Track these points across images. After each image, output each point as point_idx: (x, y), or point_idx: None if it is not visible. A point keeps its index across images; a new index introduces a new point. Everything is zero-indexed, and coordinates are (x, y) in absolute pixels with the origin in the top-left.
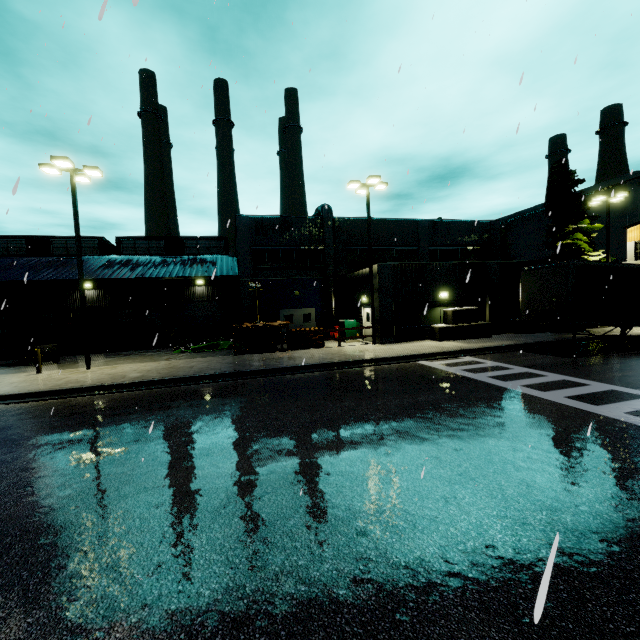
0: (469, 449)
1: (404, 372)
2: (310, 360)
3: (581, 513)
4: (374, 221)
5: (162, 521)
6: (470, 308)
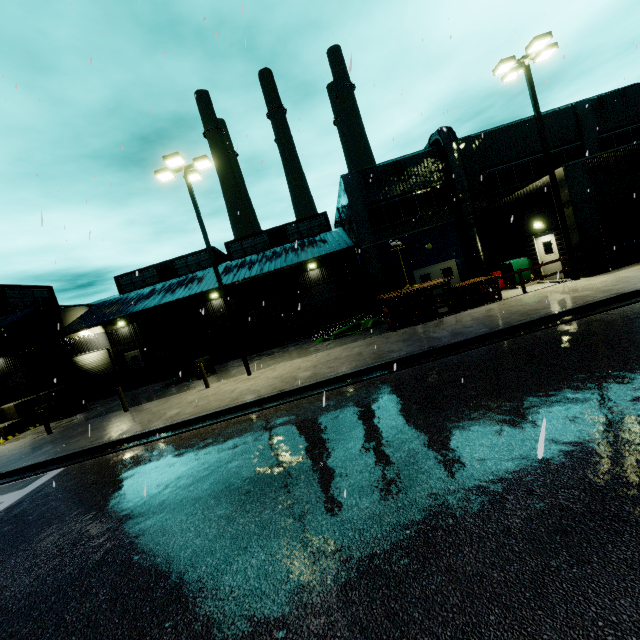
0: None
1: None
2: (515, 316)
3: None
4: (510, 127)
5: None
6: None
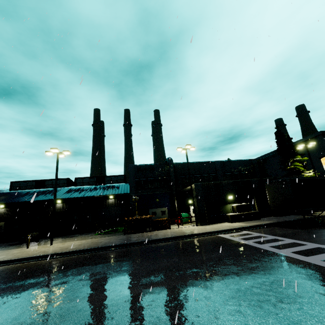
0: (229, 283)
1: (209, 241)
2: (161, 236)
3: (278, 318)
4: (193, 163)
5: (64, 324)
6: (245, 204)
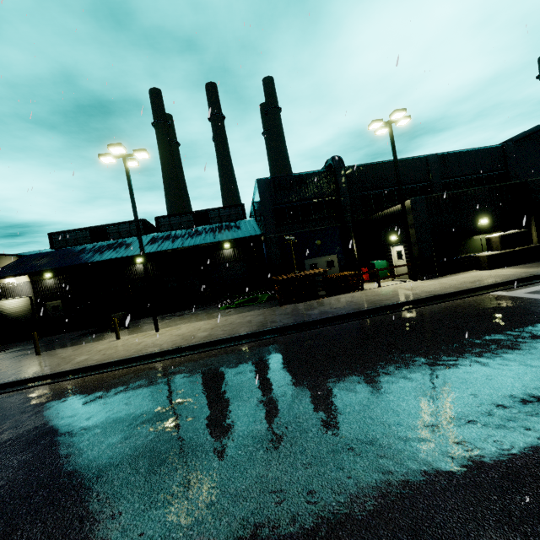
0: None
1: (493, 306)
2: (366, 303)
3: None
4: (383, 164)
5: None
6: (519, 231)
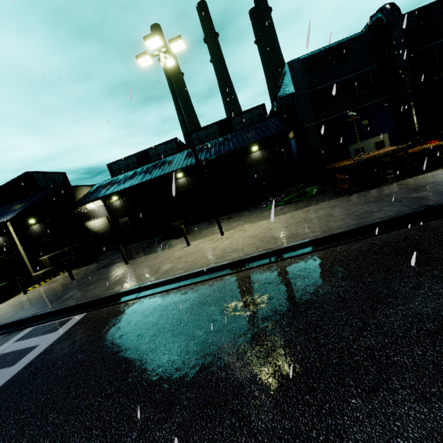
0: None
1: None
2: None
3: None
4: None
5: None
6: None
